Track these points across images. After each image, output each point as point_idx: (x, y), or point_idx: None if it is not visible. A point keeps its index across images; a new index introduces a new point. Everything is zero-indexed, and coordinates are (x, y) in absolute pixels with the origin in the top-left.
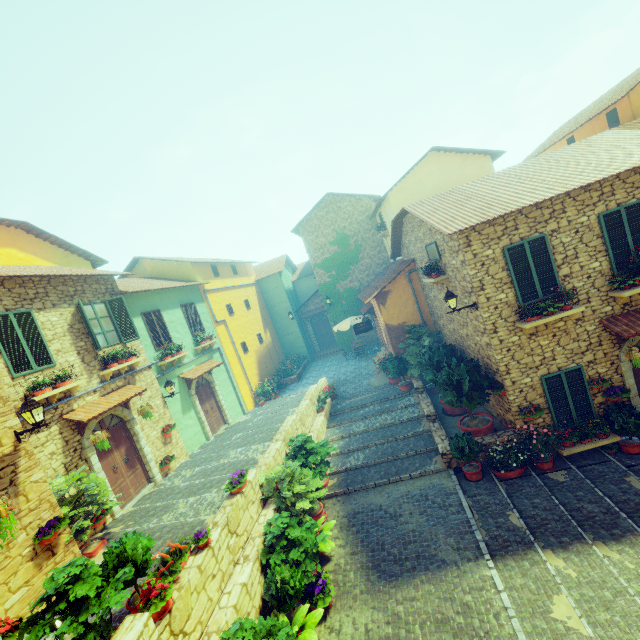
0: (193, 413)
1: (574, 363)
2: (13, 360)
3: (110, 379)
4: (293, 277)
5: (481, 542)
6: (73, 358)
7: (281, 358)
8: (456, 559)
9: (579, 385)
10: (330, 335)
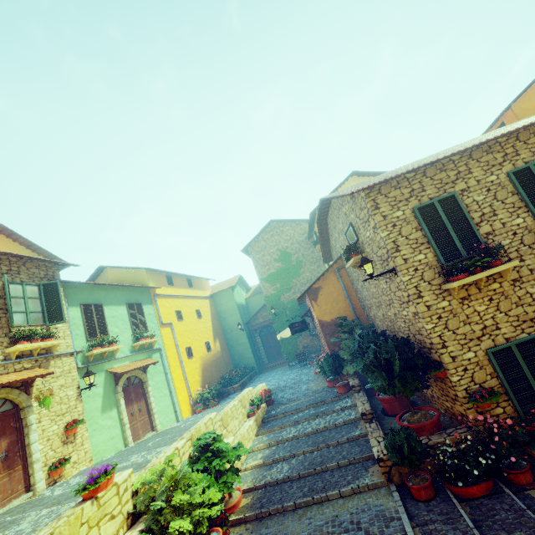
0: (115, 413)
1: (524, 333)
2: None
3: (17, 359)
4: (246, 295)
5: None
6: None
7: (229, 369)
8: None
9: None
10: (278, 347)
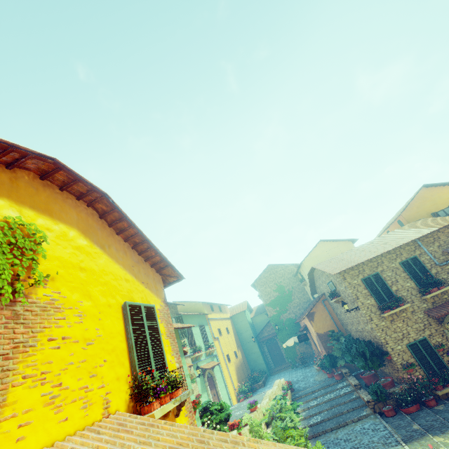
0: (206, 394)
1: (421, 336)
2: None
3: None
4: (251, 315)
5: (397, 437)
6: None
7: (248, 372)
8: (385, 447)
9: (430, 349)
10: (280, 354)
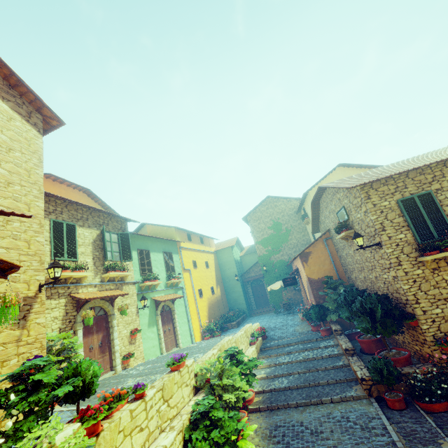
0: (155, 329)
1: None
2: (55, 249)
3: (107, 282)
4: (241, 253)
5: None
6: (89, 260)
7: (226, 310)
8: None
9: None
10: (265, 297)
